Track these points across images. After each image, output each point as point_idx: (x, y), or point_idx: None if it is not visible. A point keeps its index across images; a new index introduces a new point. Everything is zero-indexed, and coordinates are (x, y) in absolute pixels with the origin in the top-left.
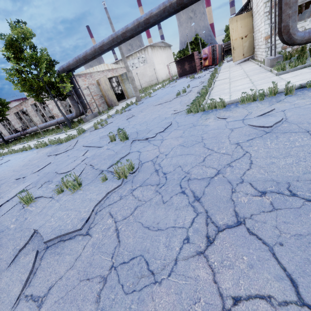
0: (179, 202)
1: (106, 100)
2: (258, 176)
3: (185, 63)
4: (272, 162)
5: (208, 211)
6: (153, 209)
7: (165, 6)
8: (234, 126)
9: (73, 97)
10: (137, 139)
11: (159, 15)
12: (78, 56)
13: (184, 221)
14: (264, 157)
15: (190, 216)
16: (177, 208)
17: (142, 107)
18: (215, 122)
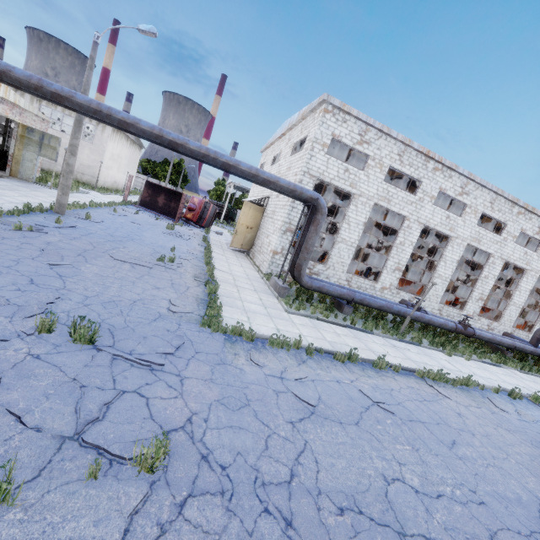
0: (271, 532)
1: None
2: (330, 484)
3: (161, 194)
4: (333, 463)
5: None
6: None
7: (208, 154)
8: (277, 388)
9: None
10: (121, 355)
11: (195, 154)
12: None
13: None
14: (324, 453)
15: None
16: None
17: (80, 242)
18: (250, 367)
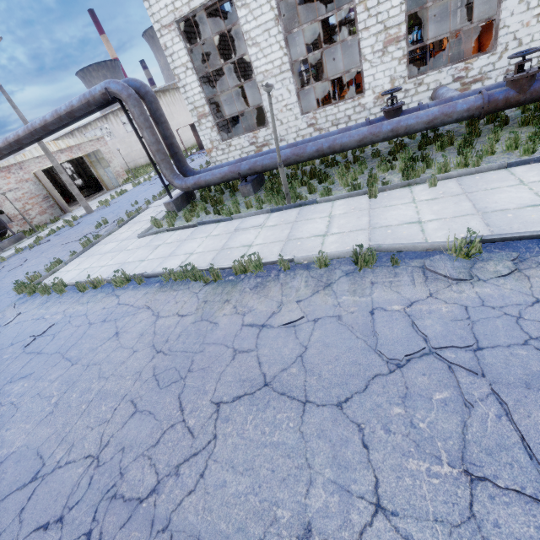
0: None
1: (57, 202)
2: None
3: None
4: None
5: None
6: None
7: (30, 131)
8: None
9: None
10: None
11: (29, 138)
12: None
13: None
14: None
15: None
16: None
17: (61, 238)
18: None
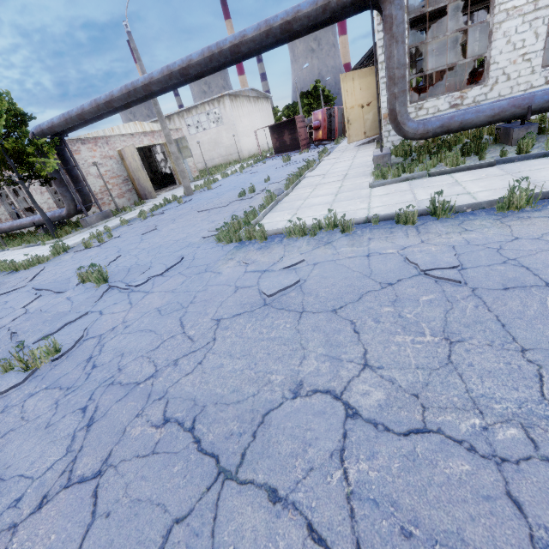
0: (64, 428)
1: (136, 187)
2: (185, 389)
3: (284, 132)
4: (221, 365)
5: (83, 448)
6: (24, 439)
7: (212, 53)
8: (244, 283)
9: (62, 181)
10: (117, 285)
11: (203, 65)
12: (68, 113)
13: (41, 465)
14: (222, 353)
15: (54, 457)
16: (52, 440)
17: (183, 210)
18: (232, 268)
